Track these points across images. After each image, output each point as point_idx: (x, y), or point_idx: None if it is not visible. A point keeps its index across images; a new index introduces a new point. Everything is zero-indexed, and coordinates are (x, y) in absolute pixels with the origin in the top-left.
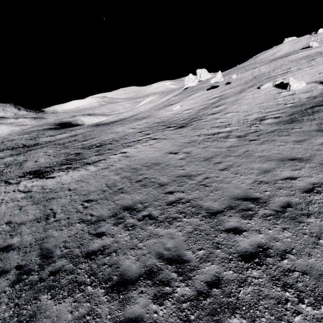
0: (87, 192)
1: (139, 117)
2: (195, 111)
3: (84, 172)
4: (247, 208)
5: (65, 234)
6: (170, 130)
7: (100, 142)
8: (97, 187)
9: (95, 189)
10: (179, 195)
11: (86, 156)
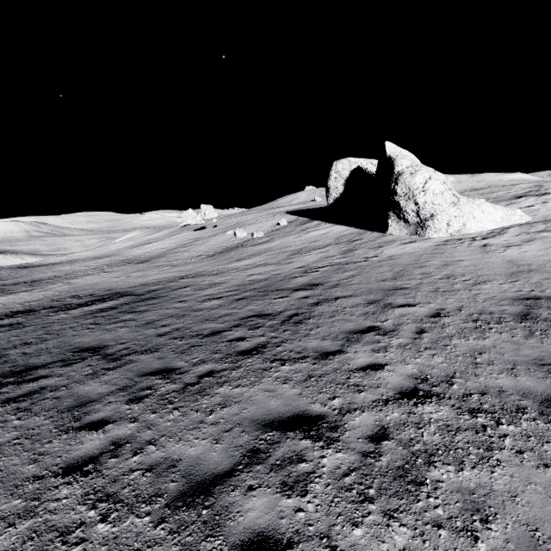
0: (22, 301)
1: (101, 256)
2: (165, 250)
3: (13, 296)
4: (134, 286)
5: (9, 310)
6: (128, 265)
7: (32, 279)
8: (34, 298)
9: (32, 299)
10: (103, 289)
11: (12, 289)
